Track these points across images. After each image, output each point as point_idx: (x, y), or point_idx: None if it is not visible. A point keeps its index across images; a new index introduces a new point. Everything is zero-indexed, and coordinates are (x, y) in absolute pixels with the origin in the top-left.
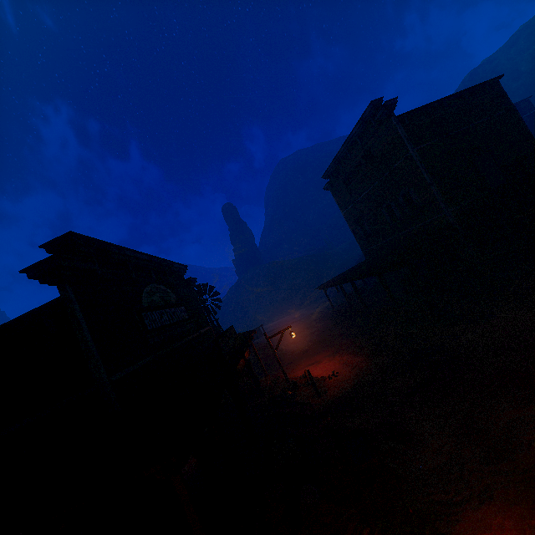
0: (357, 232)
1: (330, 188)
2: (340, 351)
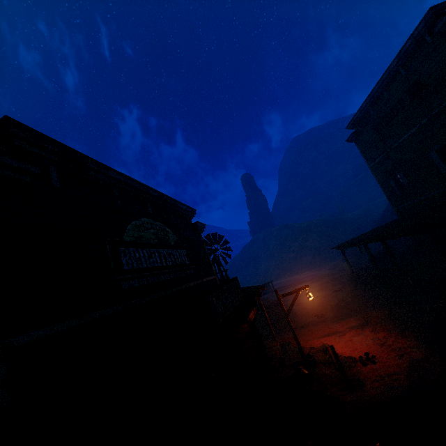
0: (387, 187)
1: (355, 139)
2: (371, 324)
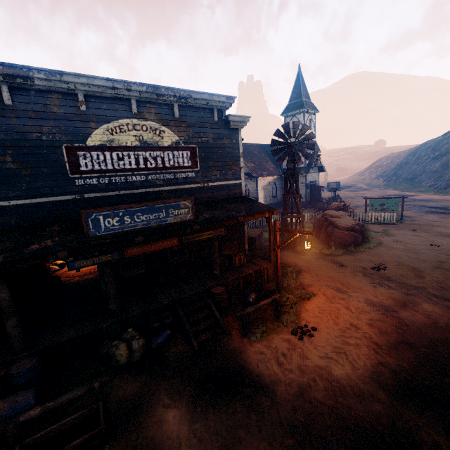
0: None
1: None
2: (388, 313)
